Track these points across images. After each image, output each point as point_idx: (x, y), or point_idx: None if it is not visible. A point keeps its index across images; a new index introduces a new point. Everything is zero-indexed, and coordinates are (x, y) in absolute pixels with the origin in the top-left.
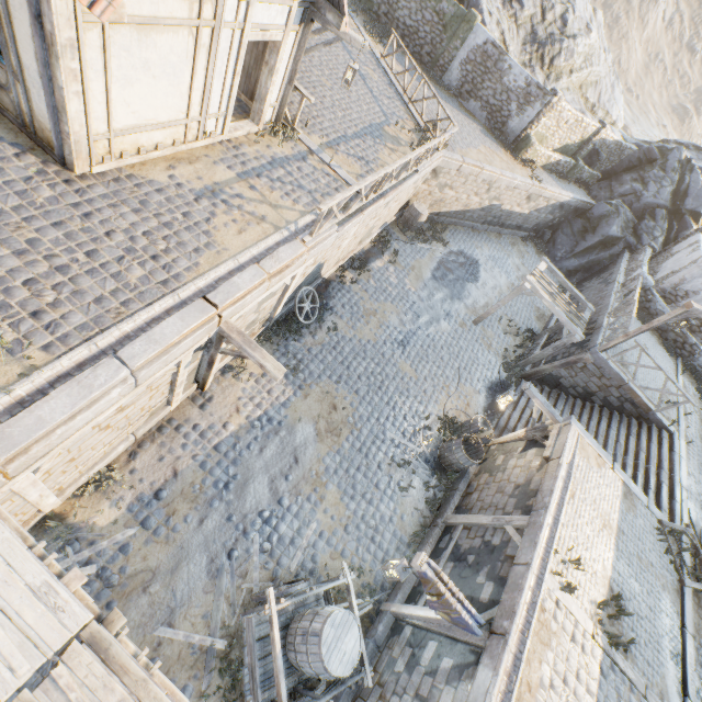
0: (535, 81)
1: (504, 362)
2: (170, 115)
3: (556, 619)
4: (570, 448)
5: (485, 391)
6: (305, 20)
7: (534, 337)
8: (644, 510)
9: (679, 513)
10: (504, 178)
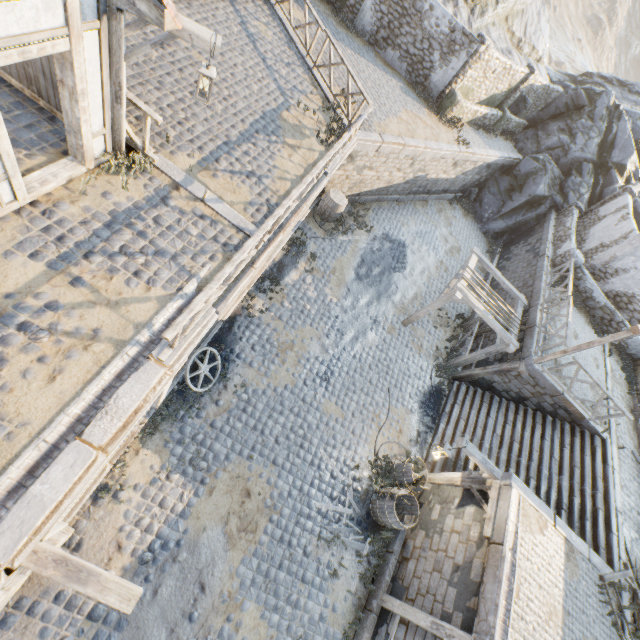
0: (460, 26)
1: (435, 364)
2: None
3: None
4: (513, 523)
5: (417, 406)
6: (107, 7)
7: (465, 325)
8: (586, 566)
9: (617, 549)
10: (428, 150)
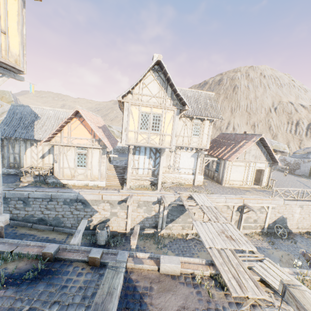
0: None
1: None
2: (239, 179)
3: None
4: None
5: None
6: (270, 166)
7: None
8: None
9: None
10: None
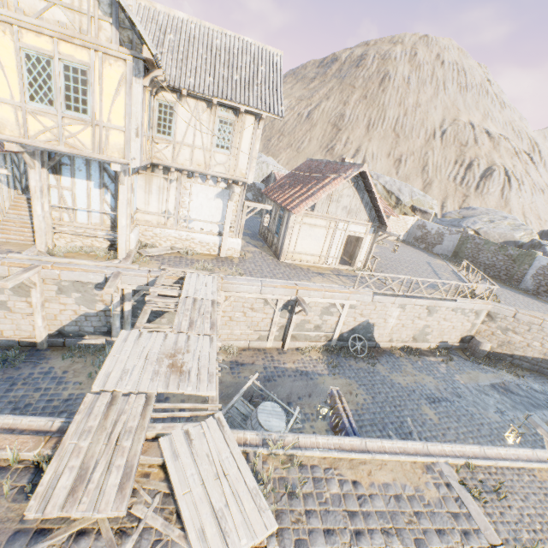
0: None
1: None
2: (314, 252)
3: (437, 488)
4: None
5: None
6: (375, 232)
7: None
8: None
9: None
10: None
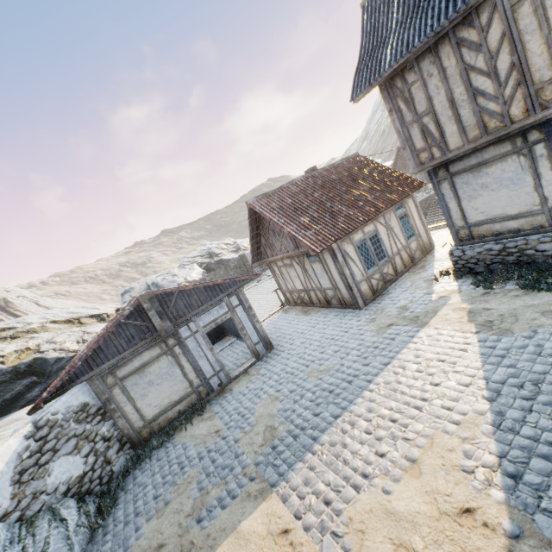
0: None
1: None
2: None
3: None
4: None
5: None
6: None
7: None
8: None
9: None
10: None
